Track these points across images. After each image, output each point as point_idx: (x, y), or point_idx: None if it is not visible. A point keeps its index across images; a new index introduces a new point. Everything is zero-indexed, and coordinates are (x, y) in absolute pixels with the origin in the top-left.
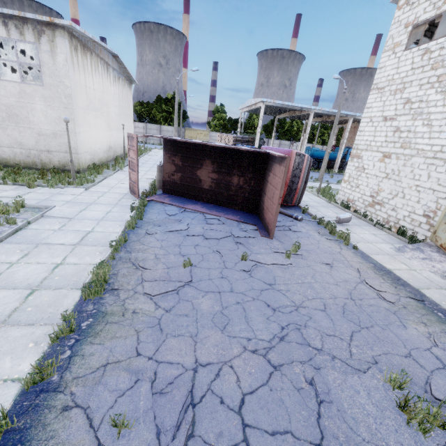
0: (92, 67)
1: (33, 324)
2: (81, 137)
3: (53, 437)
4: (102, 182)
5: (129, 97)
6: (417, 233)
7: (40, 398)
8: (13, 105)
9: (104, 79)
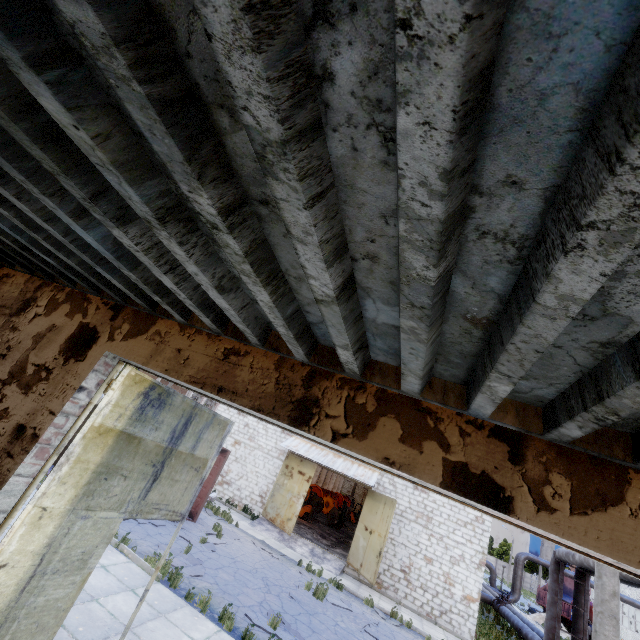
0: None
1: (176, 609)
2: None
3: (260, 639)
4: None
5: None
6: (254, 510)
7: (237, 632)
8: None
9: None
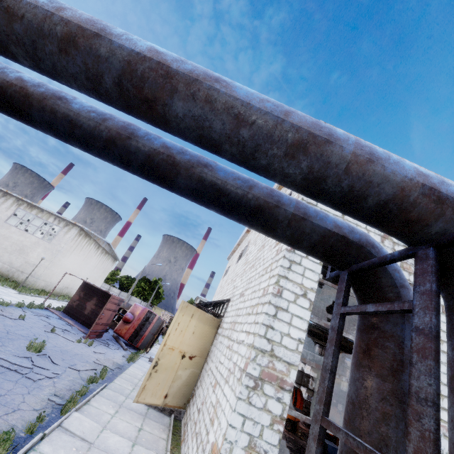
0: (86, 244)
1: None
2: (48, 271)
3: None
4: (35, 296)
5: (109, 267)
6: None
7: None
8: (27, 246)
9: (91, 251)
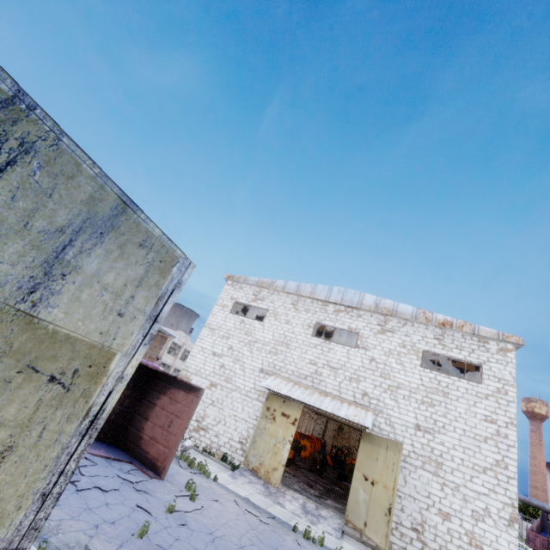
0: None
1: None
2: None
3: None
4: None
5: None
6: (234, 458)
7: None
8: None
9: None
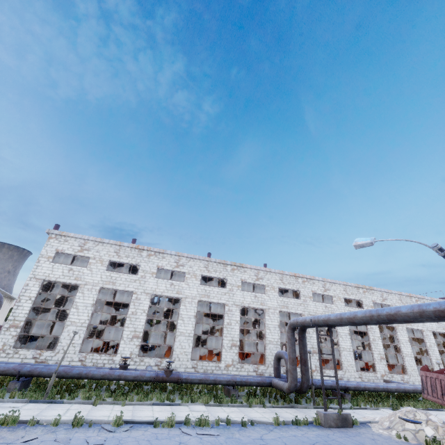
0: None
1: None
2: None
3: None
4: None
5: (6, 307)
6: None
7: None
8: None
9: None
